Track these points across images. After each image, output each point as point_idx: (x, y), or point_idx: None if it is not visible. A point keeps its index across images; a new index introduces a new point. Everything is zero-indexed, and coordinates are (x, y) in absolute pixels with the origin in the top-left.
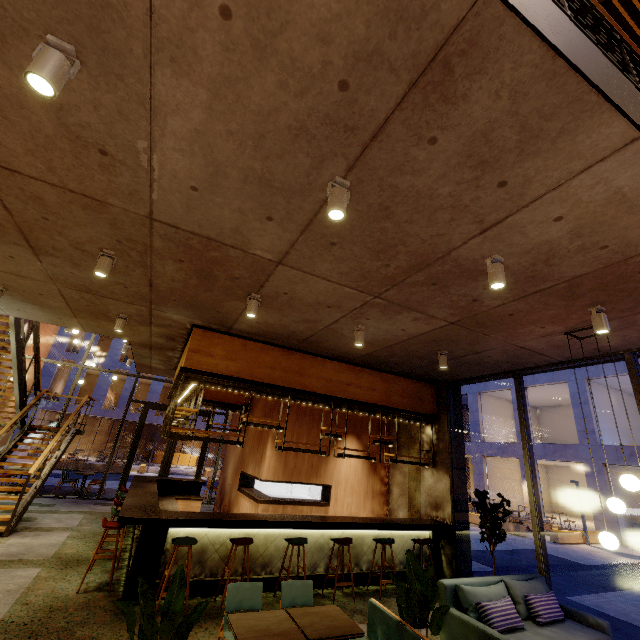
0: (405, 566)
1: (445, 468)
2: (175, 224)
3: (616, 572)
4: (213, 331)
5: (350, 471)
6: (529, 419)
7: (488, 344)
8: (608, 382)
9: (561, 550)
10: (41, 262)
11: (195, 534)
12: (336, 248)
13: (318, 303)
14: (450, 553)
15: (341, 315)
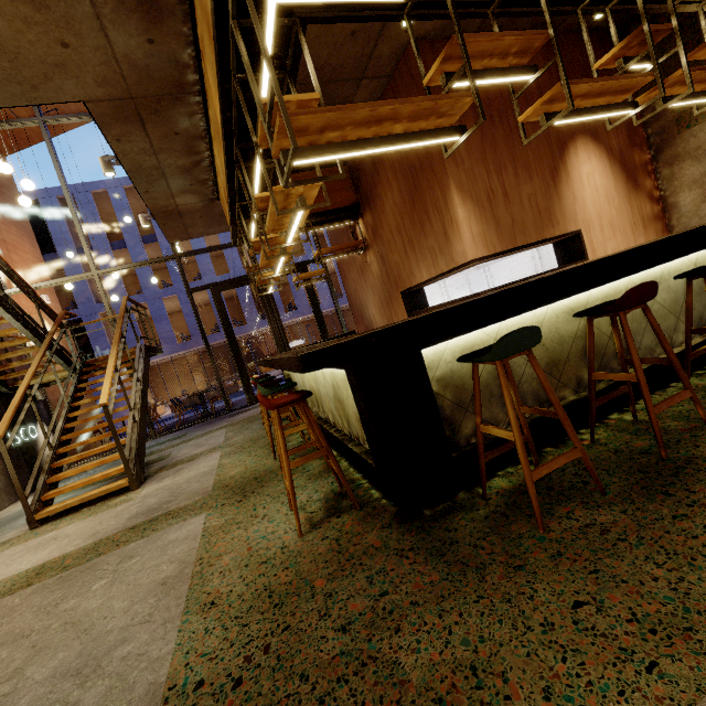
0: None
1: None
2: None
3: None
4: None
5: (599, 199)
6: None
7: None
8: None
9: None
10: None
11: (473, 346)
12: None
13: None
14: None
15: None
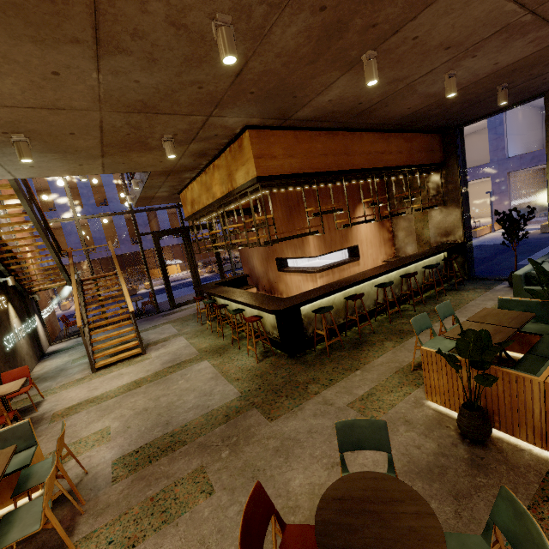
0: (433, 278)
1: (455, 204)
2: None
3: (527, 241)
4: (266, 129)
5: (367, 231)
6: None
7: None
8: None
9: (482, 241)
10: (98, 72)
11: (314, 305)
12: None
13: (440, 45)
14: (462, 261)
15: (447, 59)
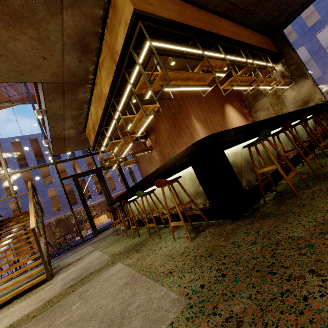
0: None
1: (303, 77)
2: None
3: None
4: None
5: (238, 123)
6: None
7: None
8: None
9: None
10: None
11: (236, 152)
12: None
13: None
14: None
15: None
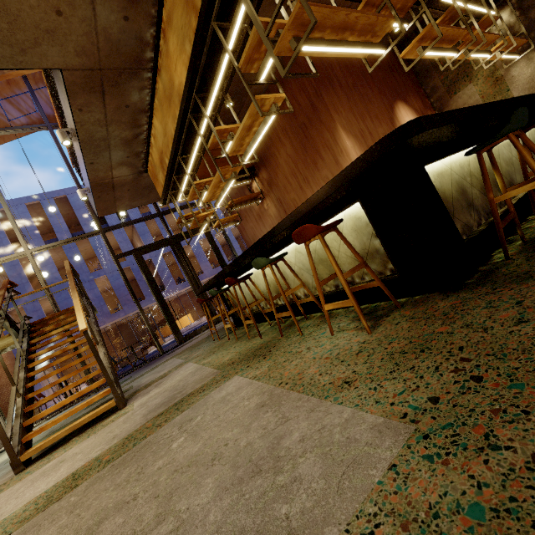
0: None
1: None
2: None
3: None
4: None
5: None
6: None
7: None
8: None
9: None
10: None
11: (442, 173)
12: None
13: None
14: None
15: None
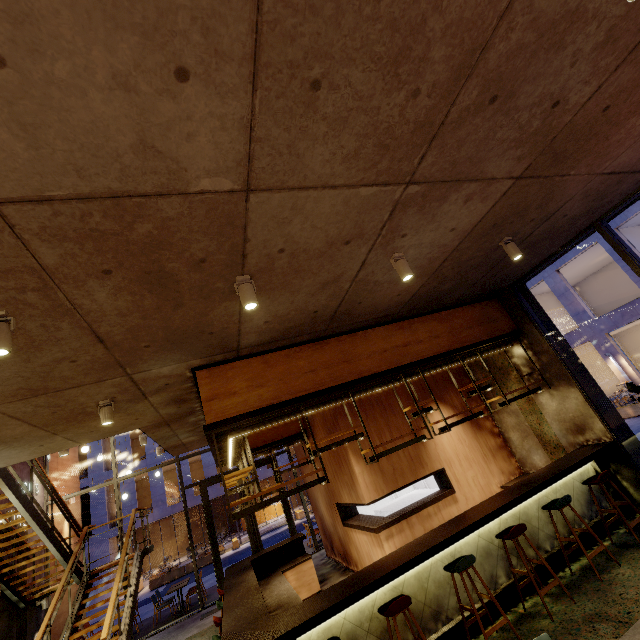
0: (589, 518)
1: (565, 381)
2: (38, 193)
3: None
4: (220, 364)
5: (454, 441)
6: (578, 298)
7: (565, 193)
8: (638, 220)
9: None
10: None
11: (331, 626)
12: (323, 95)
13: (331, 244)
14: (632, 474)
15: (367, 249)
